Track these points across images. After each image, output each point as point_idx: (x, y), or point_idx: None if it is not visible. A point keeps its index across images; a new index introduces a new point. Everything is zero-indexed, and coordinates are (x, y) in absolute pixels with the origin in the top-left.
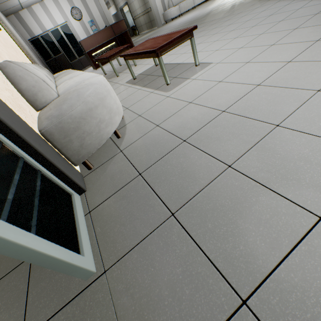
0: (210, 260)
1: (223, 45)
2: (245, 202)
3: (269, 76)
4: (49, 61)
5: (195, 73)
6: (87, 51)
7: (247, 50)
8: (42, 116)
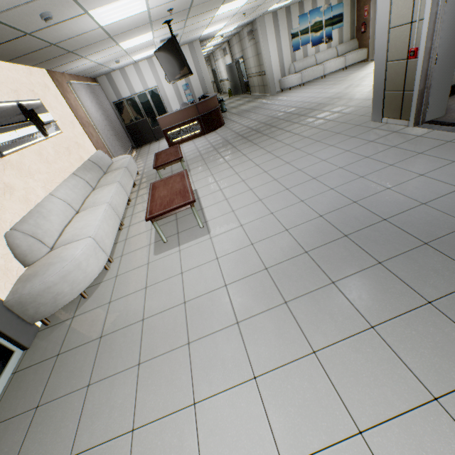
0: (19, 452)
1: (243, 206)
2: (64, 422)
3: (200, 295)
4: (129, 125)
5: (188, 241)
6: (163, 130)
7: (238, 235)
8: (16, 284)
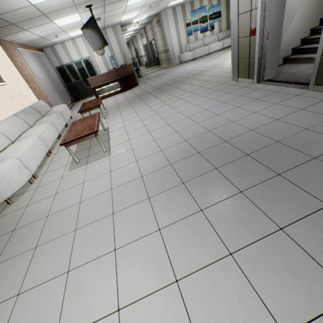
0: None
1: (137, 137)
2: None
3: (92, 197)
4: (69, 85)
5: (94, 161)
6: (92, 87)
7: (129, 155)
8: None
